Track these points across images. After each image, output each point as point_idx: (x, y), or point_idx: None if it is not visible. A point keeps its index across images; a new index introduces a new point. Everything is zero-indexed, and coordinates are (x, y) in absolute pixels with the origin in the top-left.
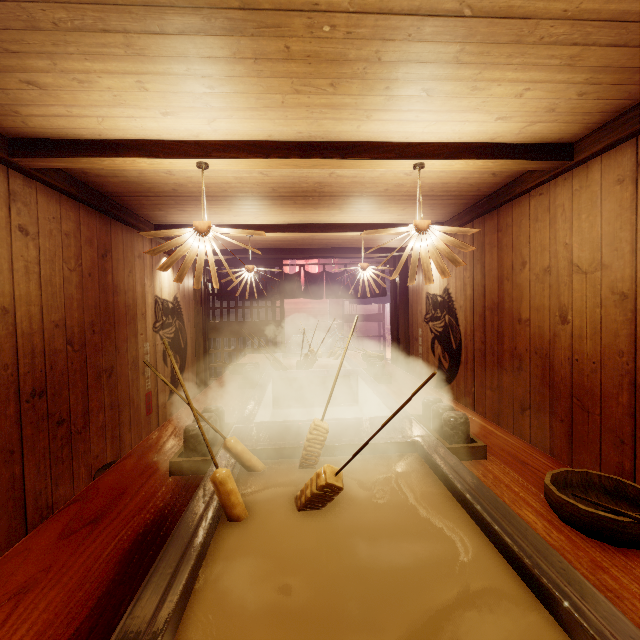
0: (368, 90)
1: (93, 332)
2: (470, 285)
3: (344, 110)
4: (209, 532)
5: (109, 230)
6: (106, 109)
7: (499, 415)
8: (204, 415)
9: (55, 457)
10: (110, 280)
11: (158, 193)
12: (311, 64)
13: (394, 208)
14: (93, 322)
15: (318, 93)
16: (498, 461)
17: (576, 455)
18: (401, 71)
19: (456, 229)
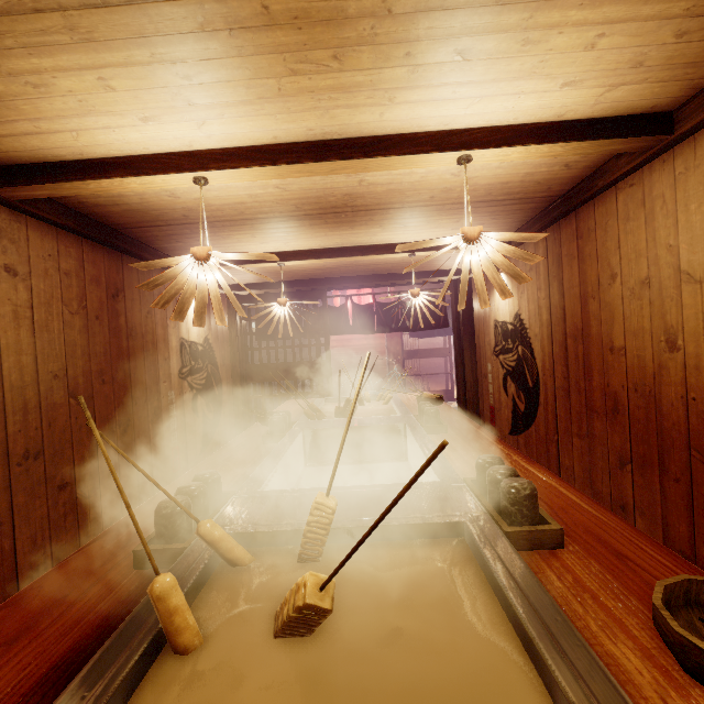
0: (383, 60)
1: (103, 382)
2: (546, 308)
3: (358, 93)
4: (127, 679)
5: (121, 267)
6: (77, 120)
7: (591, 470)
8: (189, 485)
9: (56, 527)
10: (123, 323)
11: (169, 221)
12: (302, 29)
13: (446, 220)
14: (102, 371)
15: (320, 71)
16: (582, 552)
17: (700, 527)
18: (422, 26)
19: (517, 235)
